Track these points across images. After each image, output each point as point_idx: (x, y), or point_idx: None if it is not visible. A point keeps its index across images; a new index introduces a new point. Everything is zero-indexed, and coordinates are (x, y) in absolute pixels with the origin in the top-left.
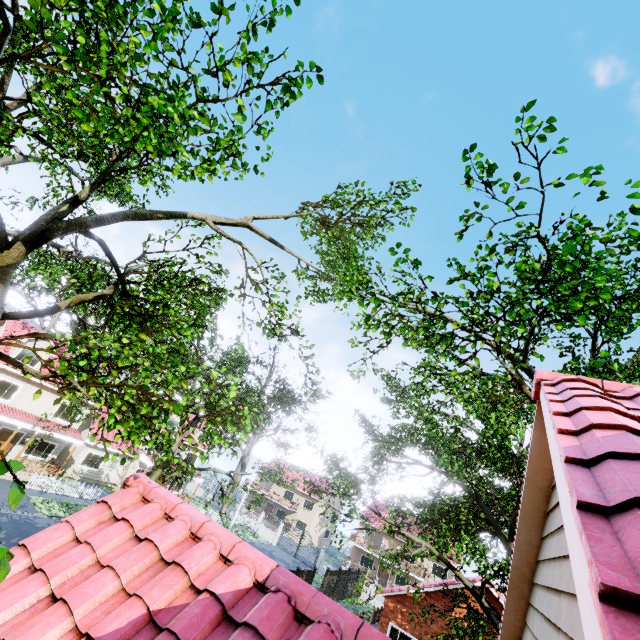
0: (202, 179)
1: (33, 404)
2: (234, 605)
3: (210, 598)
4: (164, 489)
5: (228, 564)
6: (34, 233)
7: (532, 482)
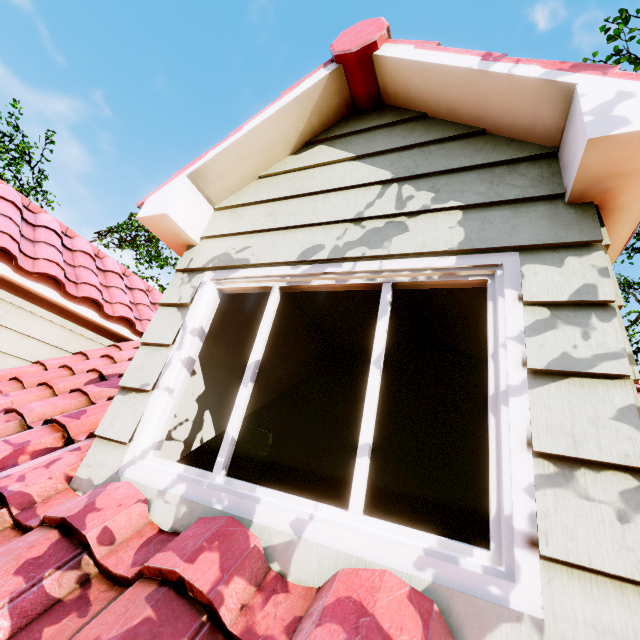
0: None
1: None
2: None
3: None
4: None
5: None
6: None
7: None
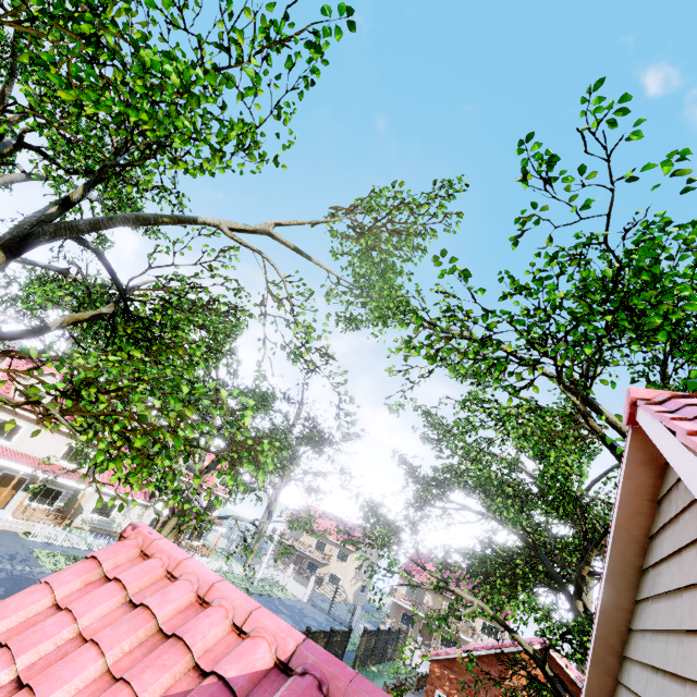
0: (213, 173)
1: (37, 446)
2: (249, 693)
3: (218, 684)
4: (168, 541)
5: (243, 637)
6: (15, 238)
7: (623, 530)
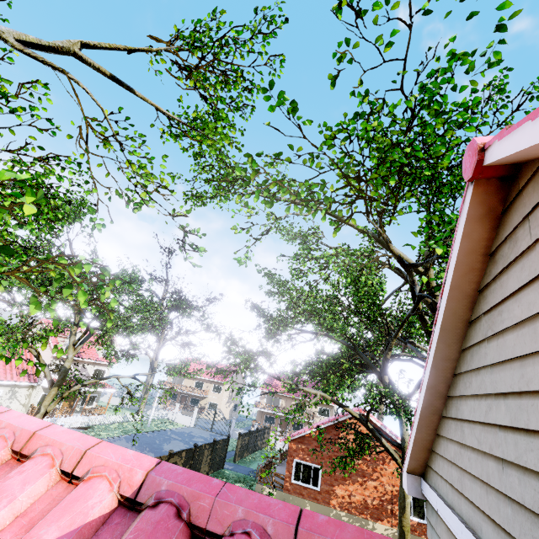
0: None
1: None
2: None
3: None
4: None
5: (75, 483)
6: None
7: (457, 290)
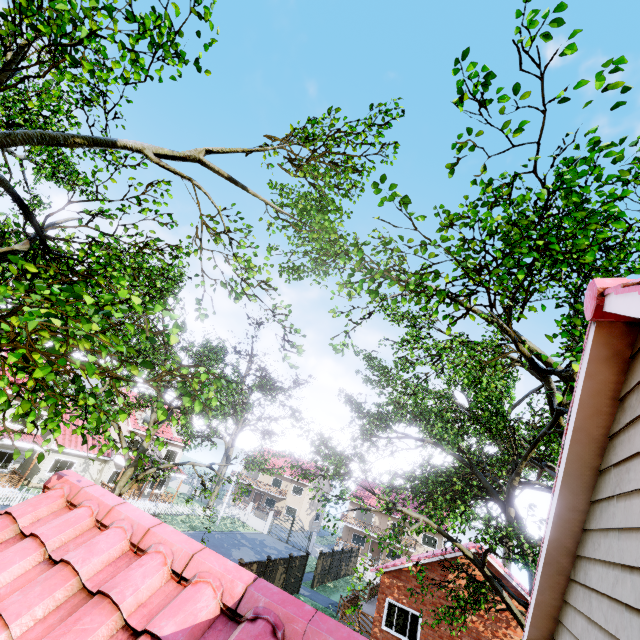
0: (126, 79)
1: None
2: None
3: None
4: (99, 488)
5: (183, 584)
6: None
7: (582, 432)
